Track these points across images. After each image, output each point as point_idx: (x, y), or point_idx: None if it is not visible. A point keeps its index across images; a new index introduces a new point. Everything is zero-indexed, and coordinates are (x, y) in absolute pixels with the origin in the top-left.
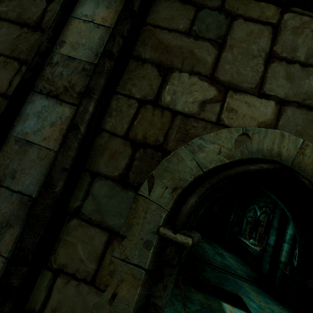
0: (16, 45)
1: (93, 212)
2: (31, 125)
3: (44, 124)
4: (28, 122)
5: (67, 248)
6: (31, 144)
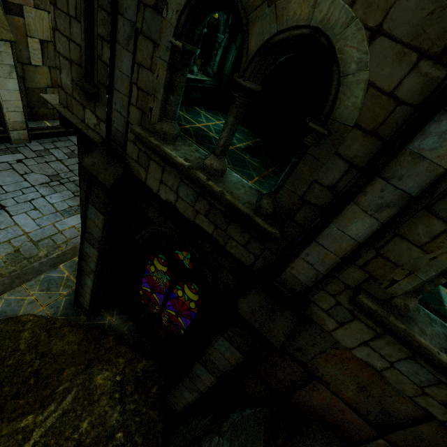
0: (422, 28)
1: (443, 210)
2: (429, 143)
3: (443, 144)
4: (427, 140)
5: (410, 225)
6: (423, 158)
